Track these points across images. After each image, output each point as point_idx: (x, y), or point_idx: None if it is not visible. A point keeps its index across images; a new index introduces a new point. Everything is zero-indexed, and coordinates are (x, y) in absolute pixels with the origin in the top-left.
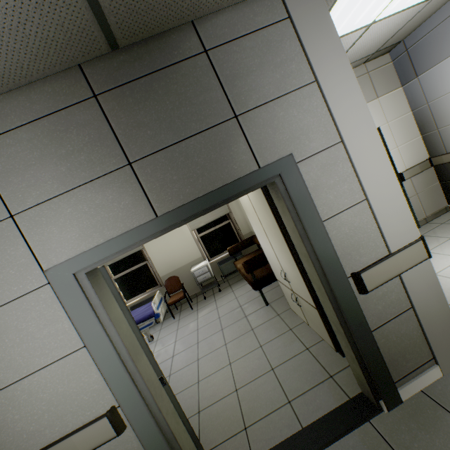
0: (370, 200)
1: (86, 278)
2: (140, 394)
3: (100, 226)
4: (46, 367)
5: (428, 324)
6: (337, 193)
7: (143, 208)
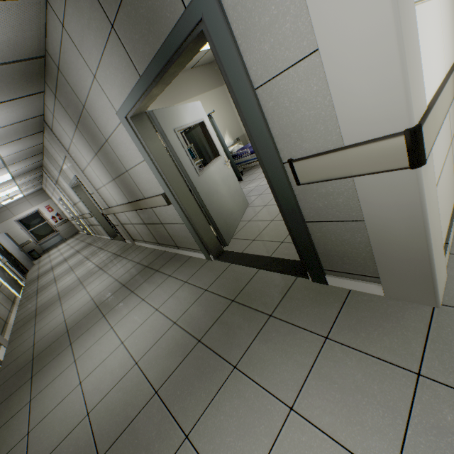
0: (322, 52)
1: (131, 121)
2: (171, 192)
3: (123, 85)
4: (139, 164)
5: (380, 247)
6: (274, 41)
7: (133, 70)
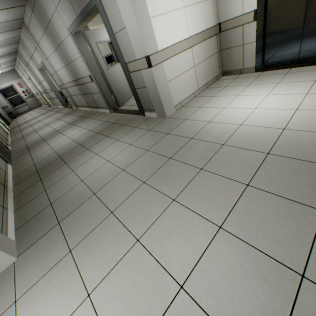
0: (126, 28)
1: (74, 35)
2: (93, 75)
3: (70, 17)
4: (78, 58)
5: (152, 97)
6: (116, 20)
7: (74, 12)
